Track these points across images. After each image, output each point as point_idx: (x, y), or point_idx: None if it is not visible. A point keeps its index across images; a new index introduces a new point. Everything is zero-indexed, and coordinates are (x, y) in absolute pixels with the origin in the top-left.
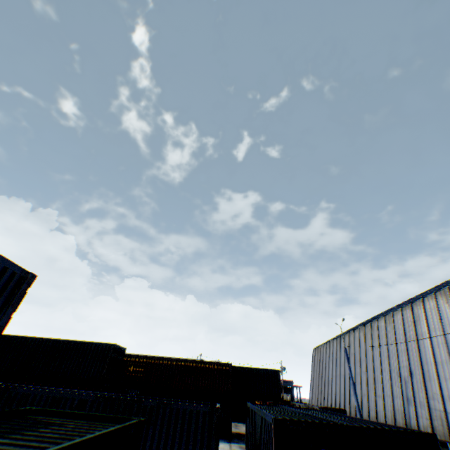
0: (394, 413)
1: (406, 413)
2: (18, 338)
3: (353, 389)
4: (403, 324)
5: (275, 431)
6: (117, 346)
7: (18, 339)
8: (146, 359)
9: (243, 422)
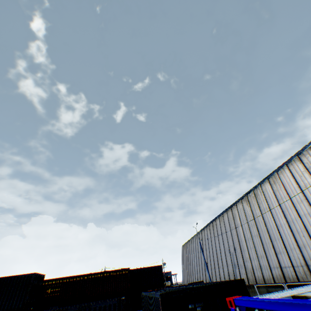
0: (229, 275)
1: (235, 273)
2: None
3: (206, 266)
4: (229, 220)
5: (161, 301)
6: (38, 274)
7: None
8: (62, 280)
9: (140, 310)
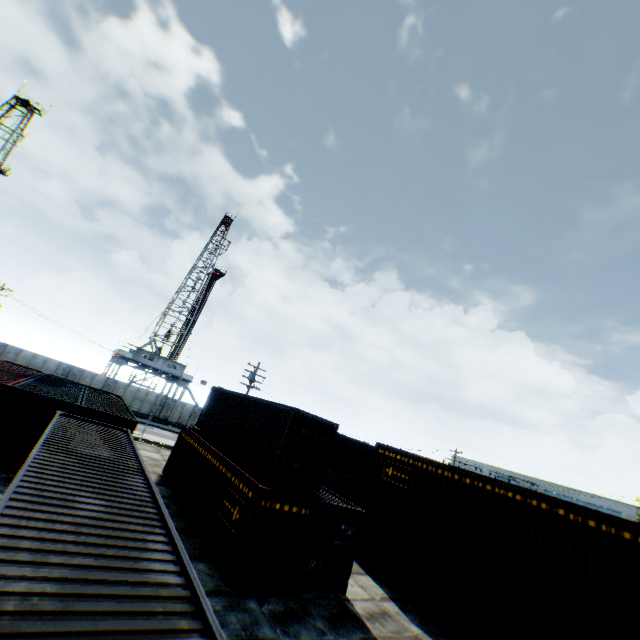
0: None
1: None
2: (230, 394)
3: None
4: None
5: None
6: (307, 415)
7: (230, 396)
8: (412, 461)
9: None
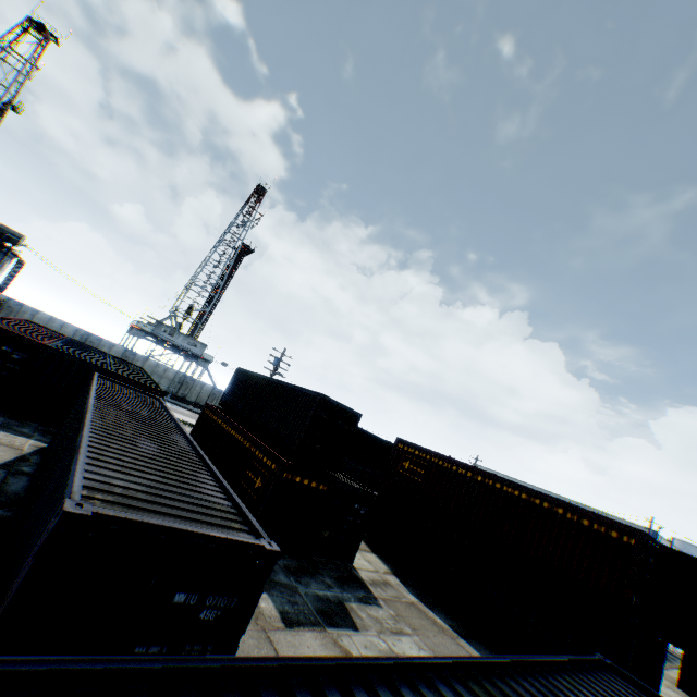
0: None
1: None
2: (256, 377)
3: None
4: None
5: None
6: (332, 402)
7: (256, 378)
8: (430, 457)
9: None
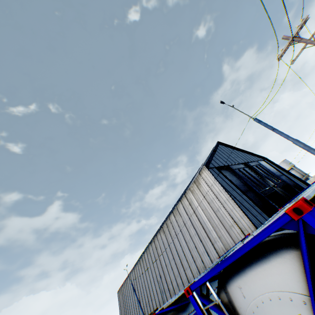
0: (160, 303)
1: (164, 299)
2: None
3: (140, 305)
4: (153, 251)
5: None
6: None
7: None
8: None
9: None
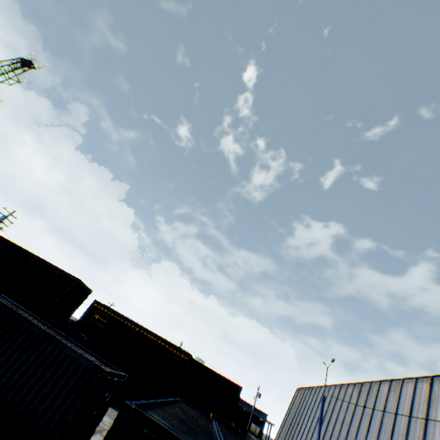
0: None
1: None
2: (8, 242)
3: None
4: (413, 399)
5: (115, 421)
6: (82, 283)
7: (7, 243)
8: (114, 314)
9: None
